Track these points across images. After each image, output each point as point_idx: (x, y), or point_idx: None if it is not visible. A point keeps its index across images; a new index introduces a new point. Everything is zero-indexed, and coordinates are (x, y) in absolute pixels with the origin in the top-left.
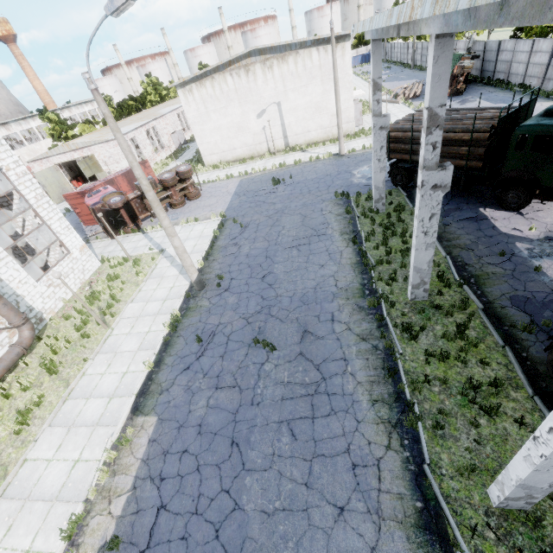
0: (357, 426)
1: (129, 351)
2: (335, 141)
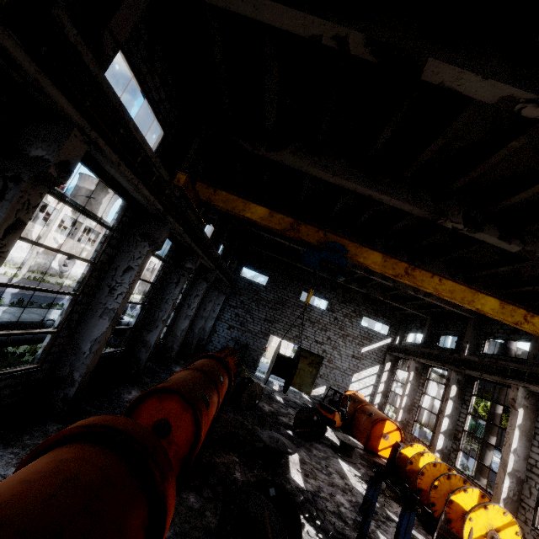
0: None
1: None
2: None
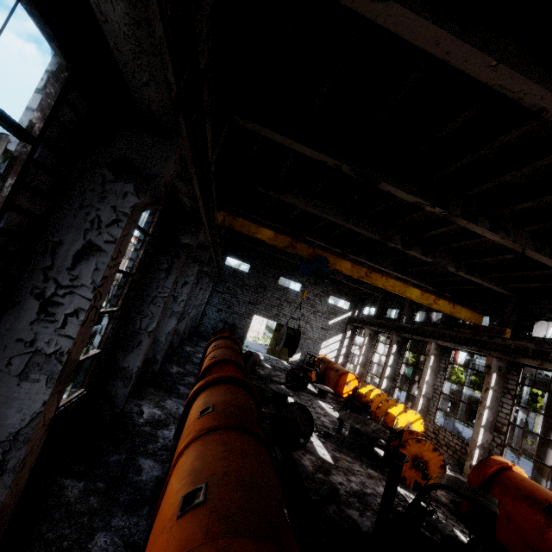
0: None
1: None
2: None
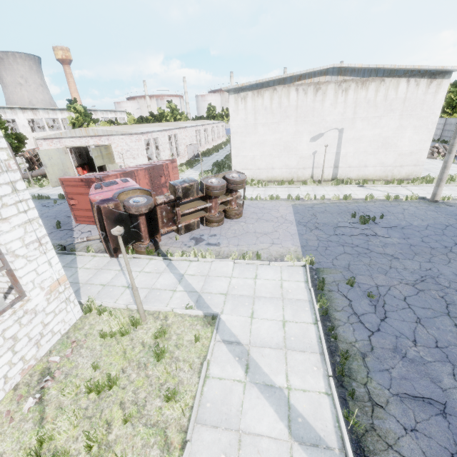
0: None
1: None
2: (396, 182)
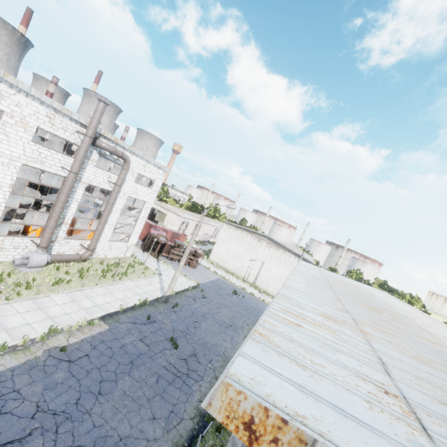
0: (185, 401)
1: (116, 296)
2: None
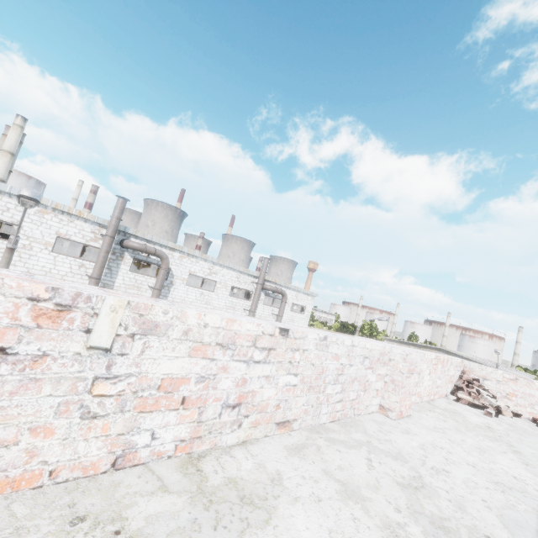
0: None
1: None
2: None
